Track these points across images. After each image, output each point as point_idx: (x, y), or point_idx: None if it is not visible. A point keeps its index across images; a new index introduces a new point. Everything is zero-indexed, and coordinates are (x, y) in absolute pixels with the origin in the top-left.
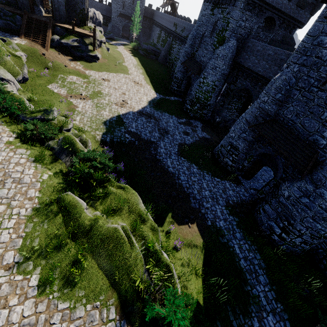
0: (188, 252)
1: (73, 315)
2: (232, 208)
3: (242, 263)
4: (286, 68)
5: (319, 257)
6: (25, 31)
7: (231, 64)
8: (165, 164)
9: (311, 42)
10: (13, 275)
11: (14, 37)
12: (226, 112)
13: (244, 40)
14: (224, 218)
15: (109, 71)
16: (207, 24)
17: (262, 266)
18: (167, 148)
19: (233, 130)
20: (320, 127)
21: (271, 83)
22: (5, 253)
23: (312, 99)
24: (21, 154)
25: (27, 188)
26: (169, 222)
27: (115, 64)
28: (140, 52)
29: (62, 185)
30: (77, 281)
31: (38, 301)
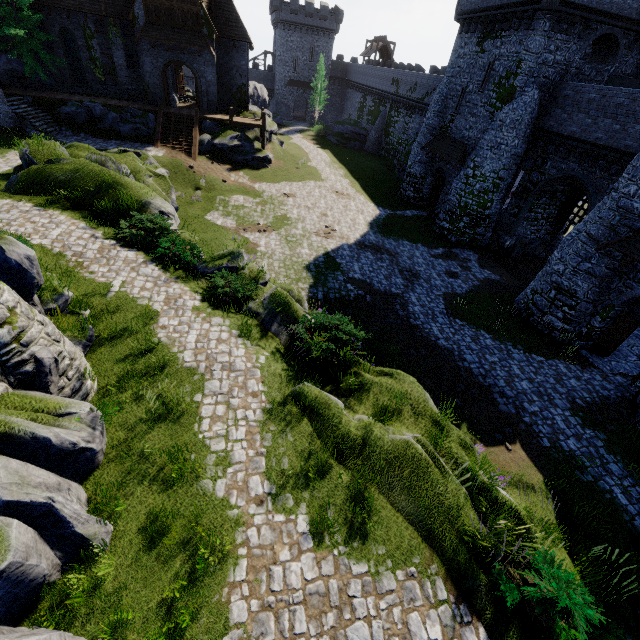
0: (521, 498)
1: (380, 586)
2: (586, 414)
3: (639, 526)
4: None
5: None
6: (161, 136)
7: (529, 134)
8: (430, 334)
9: None
10: (270, 513)
11: (147, 146)
12: (525, 227)
13: (555, 86)
14: (575, 434)
15: (289, 180)
16: (470, 71)
17: None
18: (425, 305)
19: (558, 257)
20: None
21: None
22: (248, 479)
23: None
24: (220, 325)
25: (244, 378)
26: None
27: (297, 167)
28: (330, 140)
29: (289, 373)
30: (368, 530)
31: (319, 558)
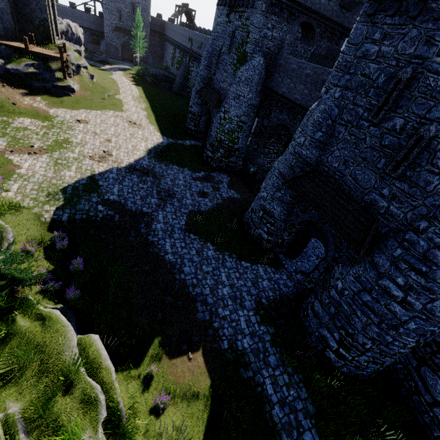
0: (181, 412)
1: None
2: (266, 311)
3: (276, 414)
4: (325, 93)
5: (399, 377)
6: None
7: (260, 90)
8: (161, 249)
9: (354, 53)
10: None
11: None
12: (263, 158)
13: (275, 56)
14: (251, 332)
15: (90, 108)
16: (223, 36)
17: (309, 413)
18: (169, 222)
19: (264, 187)
20: (377, 182)
21: (307, 116)
22: None
23: (364, 139)
24: None
25: None
26: (153, 356)
27: (103, 97)
28: (146, 80)
29: None
30: None
31: None
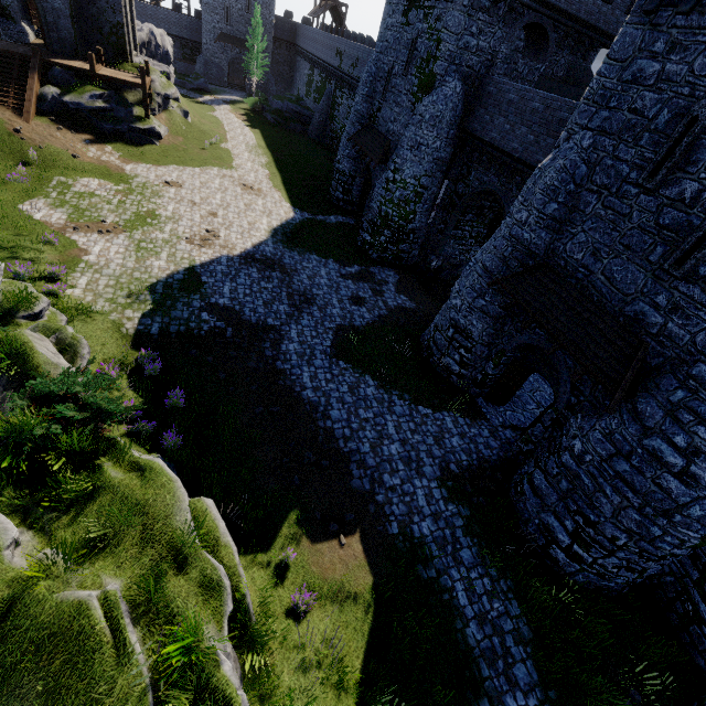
0: (330, 619)
1: None
2: (456, 483)
3: (472, 634)
4: (567, 140)
5: (667, 596)
6: None
7: (454, 135)
8: (296, 382)
9: (618, 74)
10: None
11: None
12: (453, 246)
13: (481, 80)
14: (434, 513)
15: (183, 164)
16: (396, 48)
17: (523, 637)
18: (306, 341)
19: (457, 290)
20: (648, 284)
21: (534, 177)
22: None
23: (628, 215)
24: None
25: None
26: (288, 537)
27: (203, 147)
28: (267, 118)
29: None
30: None
31: None
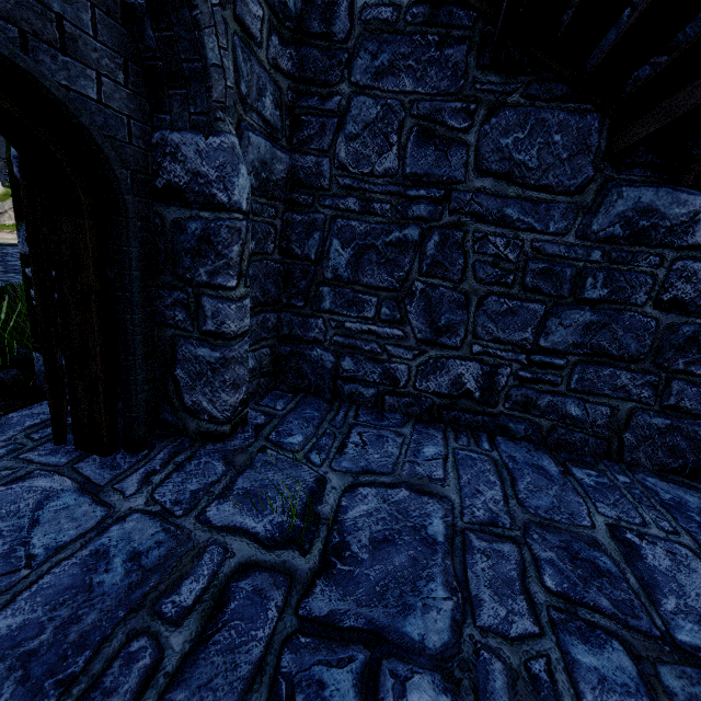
0: None
1: None
2: None
3: None
4: None
5: None
6: None
7: None
8: None
9: None
10: None
11: None
12: None
13: None
14: None
15: None
16: None
17: None
18: None
19: None
20: None
21: None
22: None
23: None
24: None
25: None
26: None
27: None
28: None
29: None
30: None
31: None
